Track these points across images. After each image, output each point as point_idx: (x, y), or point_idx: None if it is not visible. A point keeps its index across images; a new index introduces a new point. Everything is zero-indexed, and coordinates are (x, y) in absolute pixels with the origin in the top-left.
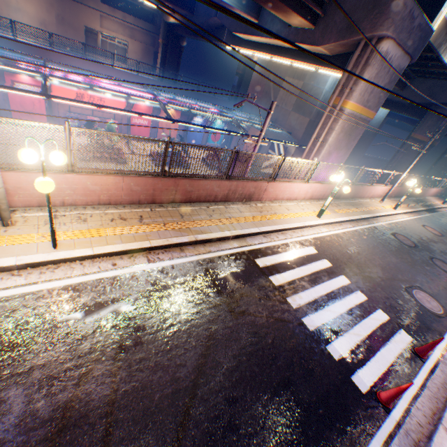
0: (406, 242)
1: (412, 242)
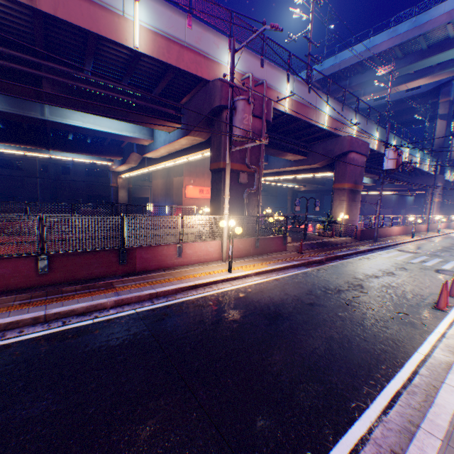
0: None
1: None
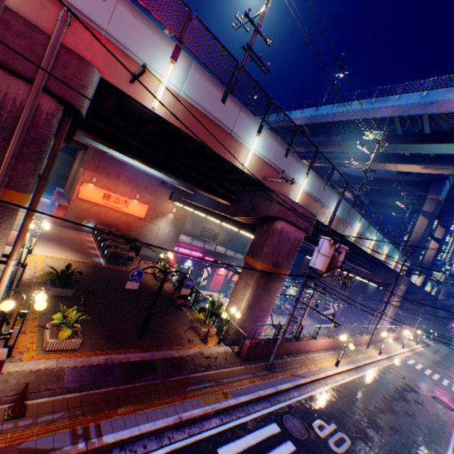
0: (432, 360)
1: (434, 360)
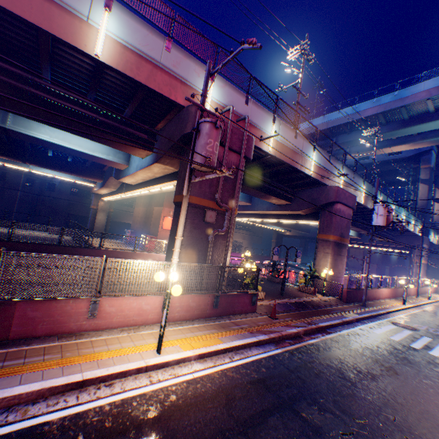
0: None
1: None
